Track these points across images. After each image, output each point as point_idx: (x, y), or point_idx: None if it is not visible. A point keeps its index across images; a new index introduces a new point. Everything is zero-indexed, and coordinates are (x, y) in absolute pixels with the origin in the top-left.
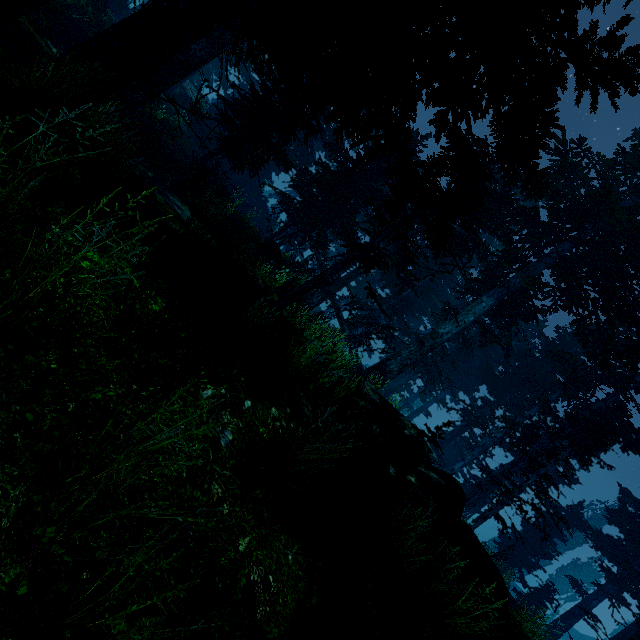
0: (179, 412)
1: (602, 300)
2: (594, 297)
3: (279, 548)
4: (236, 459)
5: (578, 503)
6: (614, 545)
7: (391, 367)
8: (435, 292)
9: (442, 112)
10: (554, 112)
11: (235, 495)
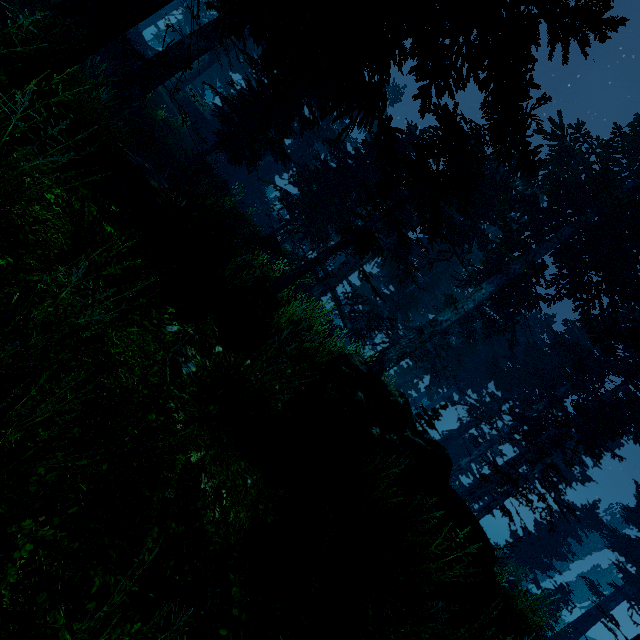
0: (137, 334)
1: (605, 283)
2: (596, 281)
3: (237, 471)
4: (197, 387)
5: (593, 502)
6: (632, 545)
7: (390, 355)
8: (440, 289)
9: (425, 86)
10: (530, 71)
11: (192, 416)
